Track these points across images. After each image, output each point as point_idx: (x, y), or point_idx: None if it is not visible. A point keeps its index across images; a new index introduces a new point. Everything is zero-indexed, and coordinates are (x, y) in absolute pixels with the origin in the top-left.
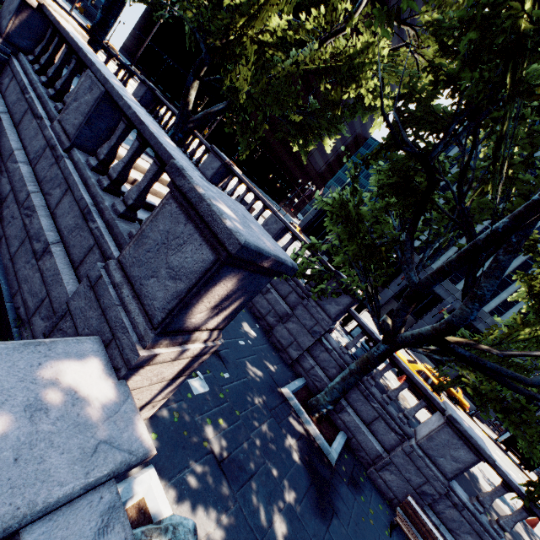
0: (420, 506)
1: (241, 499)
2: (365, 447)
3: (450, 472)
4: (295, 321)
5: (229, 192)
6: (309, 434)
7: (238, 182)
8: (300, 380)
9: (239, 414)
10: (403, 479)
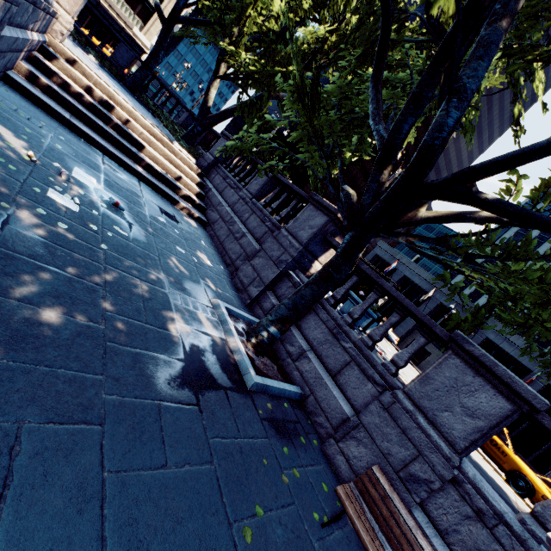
0: (406, 506)
1: (0, 254)
2: (326, 408)
3: (462, 438)
4: (262, 254)
5: (231, 166)
6: (225, 344)
7: (240, 156)
8: (252, 317)
9: (105, 248)
10: (378, 453)
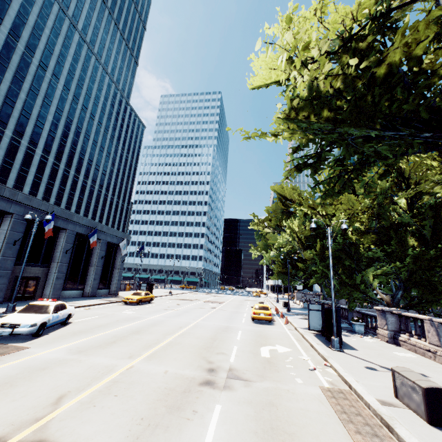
0: None
1: None
2: None
3: None
4: None
5: None
6: None
7: None
8: None
9: None
10: None
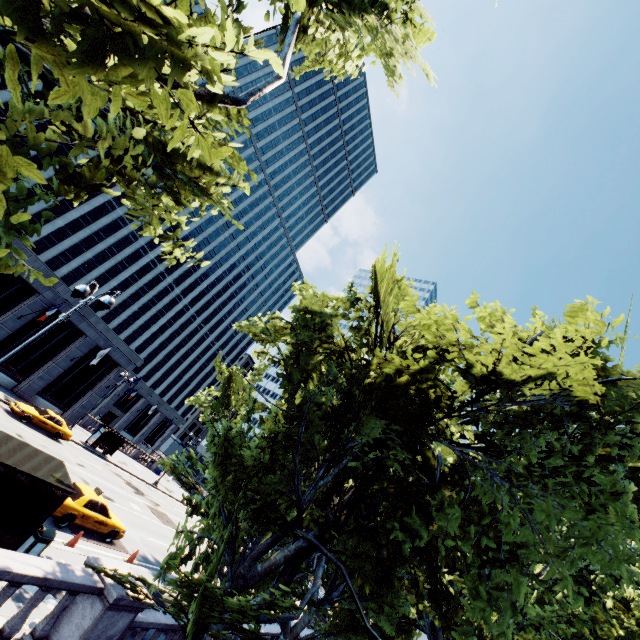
0: None
1: None
2: None
3: None
4: None
5: None
6: None
7: None
8: None
9: None
10: None
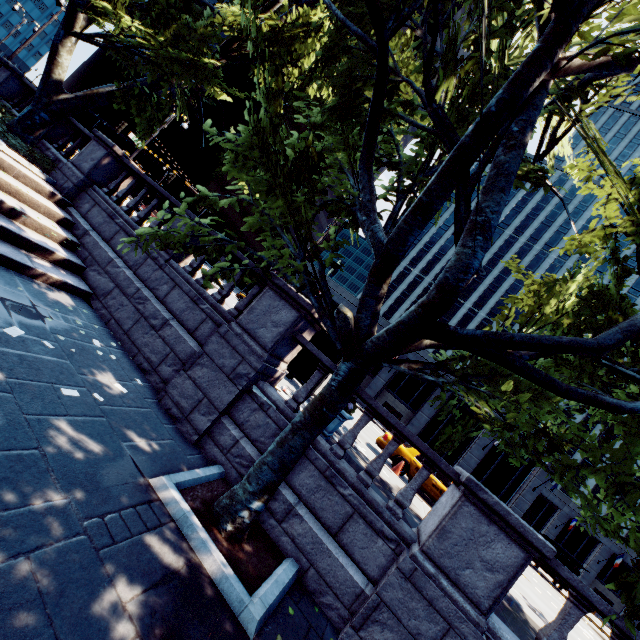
0: None
1: None
2: (333, 582)
3: (485, 597)
4: (207, 362)
5: (118, 194)
6: (198, 569)
7: (134, 179)
8: (210, 468)
9: None
10: (406, 636)
